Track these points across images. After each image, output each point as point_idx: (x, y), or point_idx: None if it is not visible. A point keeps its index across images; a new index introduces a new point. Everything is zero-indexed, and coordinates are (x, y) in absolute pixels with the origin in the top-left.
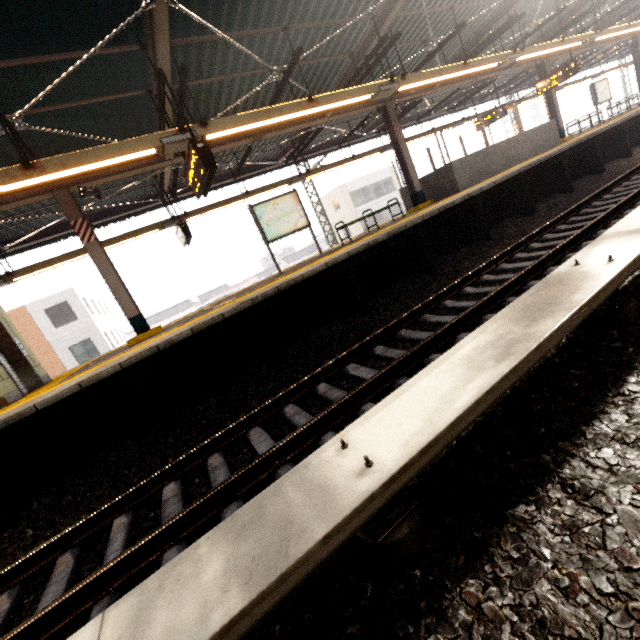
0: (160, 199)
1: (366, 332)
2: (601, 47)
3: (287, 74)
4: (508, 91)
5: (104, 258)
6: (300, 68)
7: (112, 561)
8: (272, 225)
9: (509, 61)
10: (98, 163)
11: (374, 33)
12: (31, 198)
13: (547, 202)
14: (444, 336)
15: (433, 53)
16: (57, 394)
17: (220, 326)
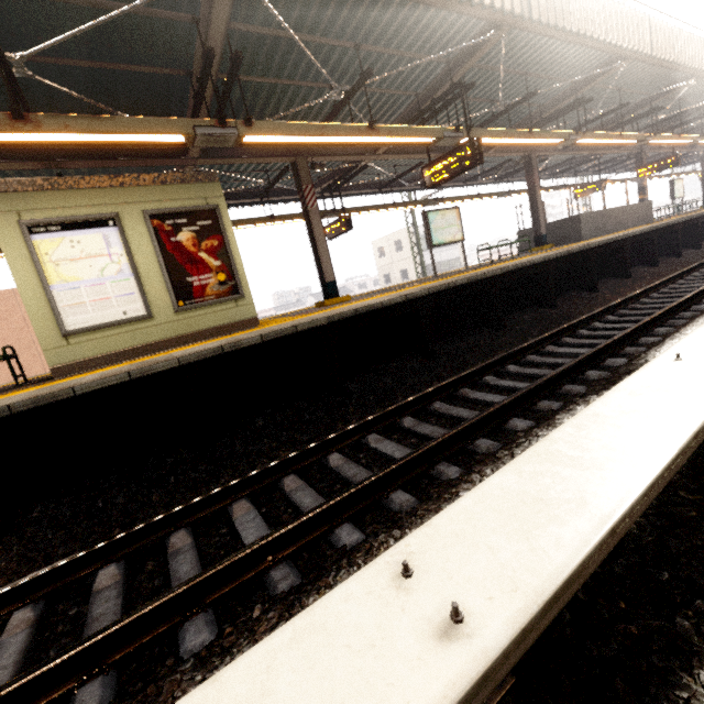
0: (321, 191)
1: (569, 316)
2: (678, 152)
3: (509, 108)
4: (598, 171)
5: (320, 224)
6: (529, 106)
7: (557, 370)
8: (438, 232)
9: (644, 142)
10: (399, 139)
11: (569, 94)
12: (279, 158)
13: (662, 261)
14: (679, 307)
15: (591, 121)
16: (394, 299)
17: (475, 284)
